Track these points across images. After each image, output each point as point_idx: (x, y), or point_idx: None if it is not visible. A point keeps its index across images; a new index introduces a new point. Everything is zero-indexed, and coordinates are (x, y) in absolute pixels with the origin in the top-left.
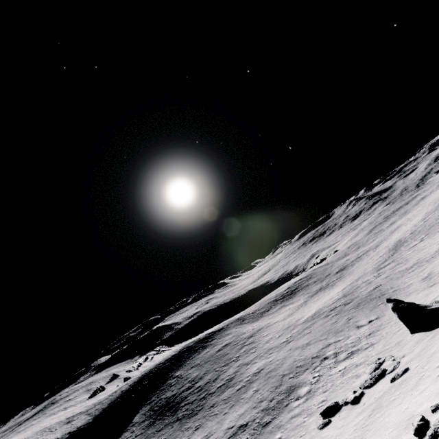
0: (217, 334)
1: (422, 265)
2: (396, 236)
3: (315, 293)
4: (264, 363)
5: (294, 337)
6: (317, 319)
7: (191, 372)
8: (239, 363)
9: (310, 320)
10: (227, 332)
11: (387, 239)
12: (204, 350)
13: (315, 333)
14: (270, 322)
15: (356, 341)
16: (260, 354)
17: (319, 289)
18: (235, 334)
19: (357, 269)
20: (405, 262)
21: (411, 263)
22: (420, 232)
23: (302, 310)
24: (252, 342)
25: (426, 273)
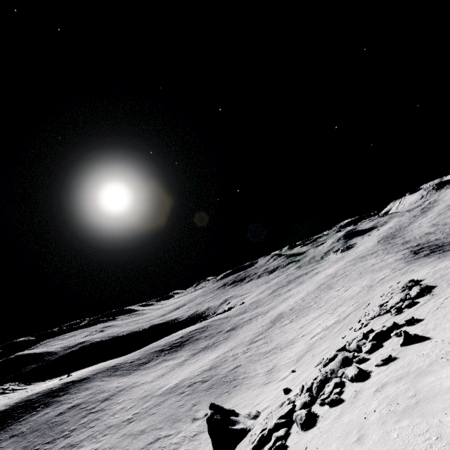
0: (75, 386)
1: (276, 353)
2: (282, 307)
3: (198, 352)
4: (89, 449)
5: (140, 415)
6: (171, 395)
7: (5, 445)
8: (66, 443)
9: (166, 394)
10: (88, 385)
11: (276, 308)
12: (44, 410)
13: (159, 415)
14: (138, 382)
15: (179, 443)
16: (96, 432)
17: (204, 348)
18: (95, 390)
19: (242, 333)
20: (269, 342)
21: (272, 346)
22: (295, 311)
23: (173, 373)
24: (101, 409)
25: (273, 364)
